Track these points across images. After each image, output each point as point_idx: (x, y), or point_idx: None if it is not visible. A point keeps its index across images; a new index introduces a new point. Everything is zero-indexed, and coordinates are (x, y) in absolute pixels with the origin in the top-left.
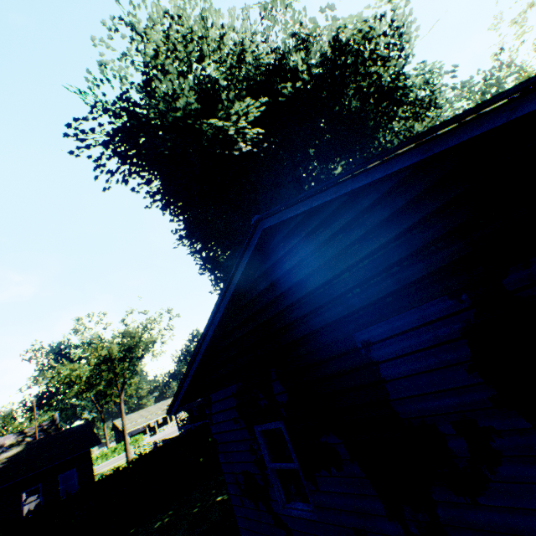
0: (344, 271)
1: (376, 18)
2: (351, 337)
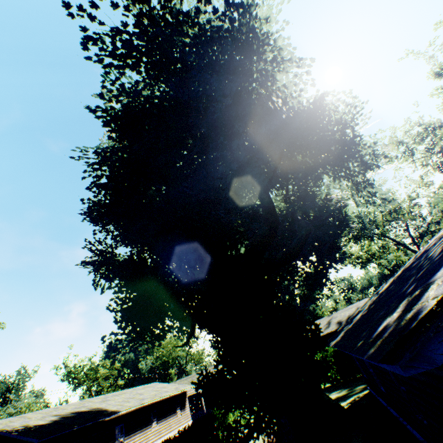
0: None
1: (344, 102)
2: None
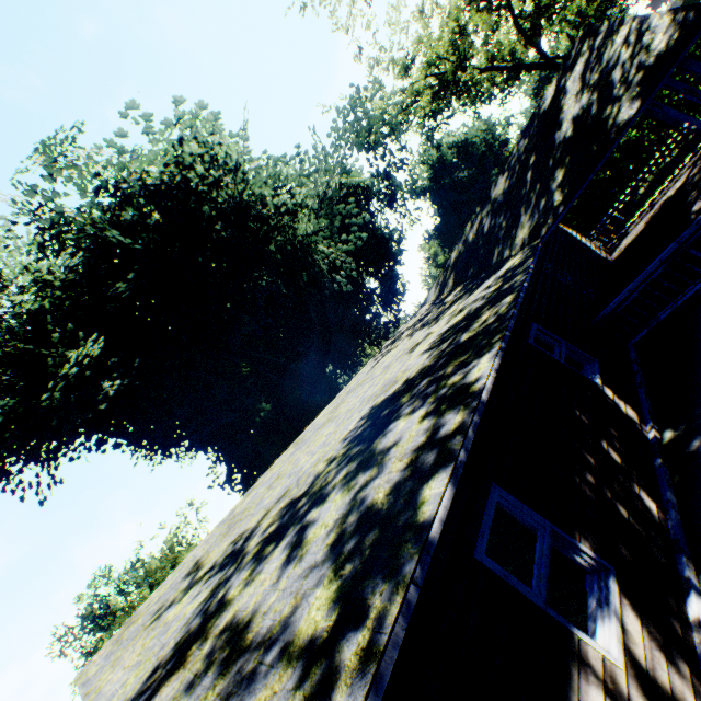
0: None
1: (175, 146)
2: None
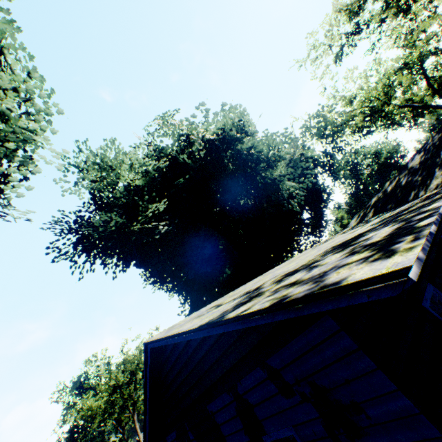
0: (193, 369)
1: (224, 120)
2: (206, 408)
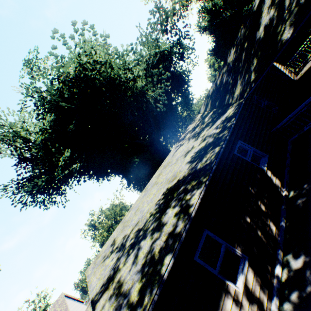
0: None
1: (77, 58)
2: None
